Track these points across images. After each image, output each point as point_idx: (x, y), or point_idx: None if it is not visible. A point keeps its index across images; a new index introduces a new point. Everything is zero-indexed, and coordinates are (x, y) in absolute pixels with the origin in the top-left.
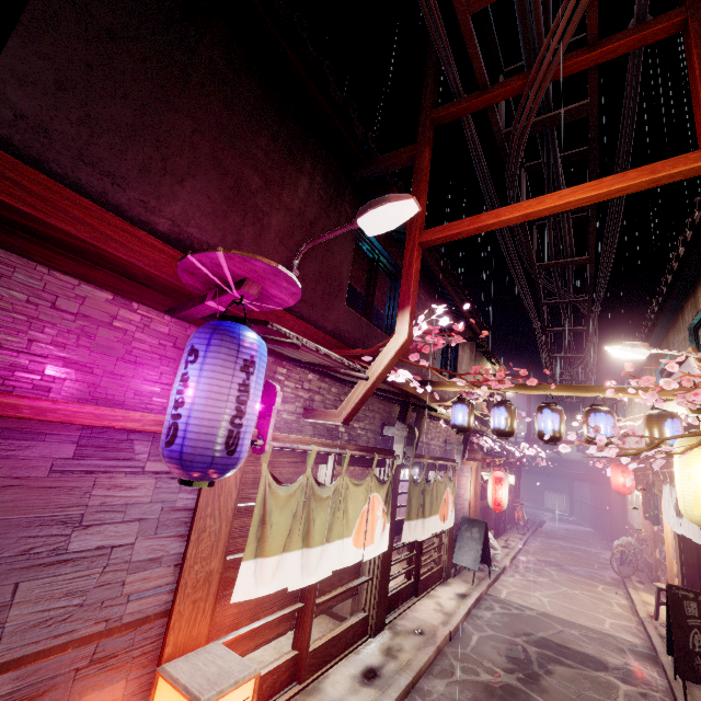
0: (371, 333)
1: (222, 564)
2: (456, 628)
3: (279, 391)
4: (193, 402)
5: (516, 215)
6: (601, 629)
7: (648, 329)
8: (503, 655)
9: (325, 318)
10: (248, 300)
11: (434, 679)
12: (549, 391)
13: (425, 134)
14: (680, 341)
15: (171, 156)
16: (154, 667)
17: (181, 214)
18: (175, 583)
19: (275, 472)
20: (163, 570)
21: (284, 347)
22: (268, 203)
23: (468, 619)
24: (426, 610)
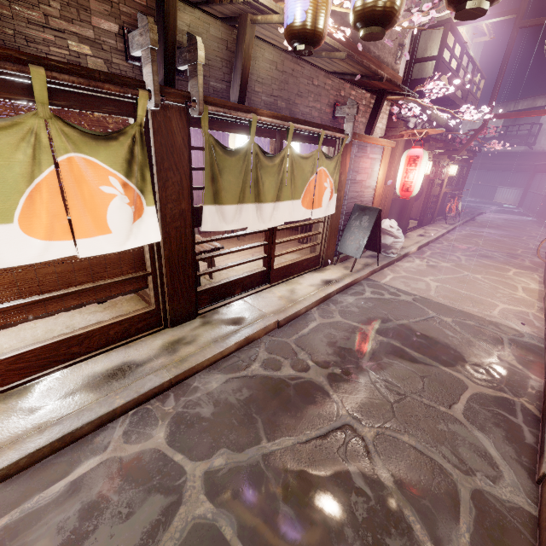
0: None
1: None
2: (292, 316)
3: None
4: None
5: None
6: (486, 316)
7: None
8: (332, 345)
9: None
10: None
11: (216, 374)
12: None
13: None
14: None
15: None
16: None
17: None
18: None
19: None
20: None
21: None
22: None
23: (321, 305)
24: (269, 298)
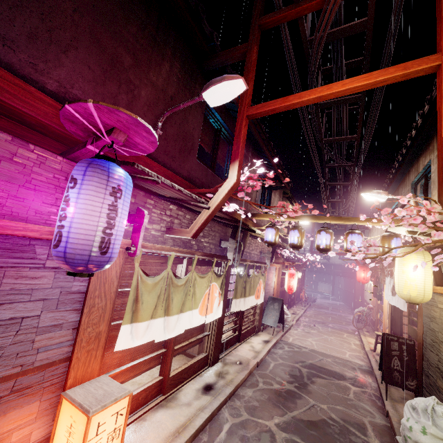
0: (214, 180)
1: (108, 327)
2: (261, 359)
3: (147, 214)
4: (73, 217)
5: (312, 97)
6: (344, 357)
7: (388, 184)
8: (287, 374)
9: (182, 167)
10: (118, 145)
11: (246, 389)
12: (325, 220)
13: (254, 35)
14: (405, 192)
15: (55, 28)
16: (61, 392)
17: (66, 78)
18: (74, 340)
19: (146, 269)
20: (64, 332)
21: (151, 185)
22: (138, 78)
23: (269, 354)
24: (244, 350)
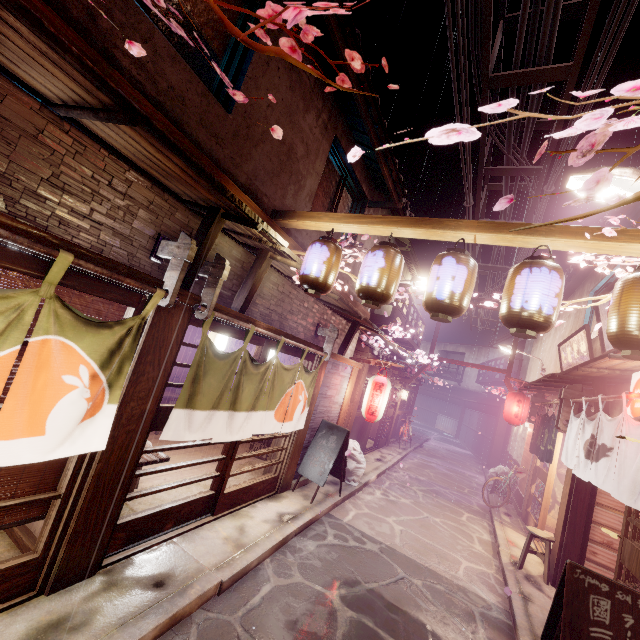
0: (131, 19)
1: None
2: (240, 572)
3: None
4: None
5: None
6: (453, 577)
7: None
8: (292, 627)
9: None
10: None
11: None
12: (461, 231)
13: None
14: None
15: None
16: None
17: None
18: None
19: None
20: None
21: None
22: None
23: (277, 553)
24: (211, 539)
